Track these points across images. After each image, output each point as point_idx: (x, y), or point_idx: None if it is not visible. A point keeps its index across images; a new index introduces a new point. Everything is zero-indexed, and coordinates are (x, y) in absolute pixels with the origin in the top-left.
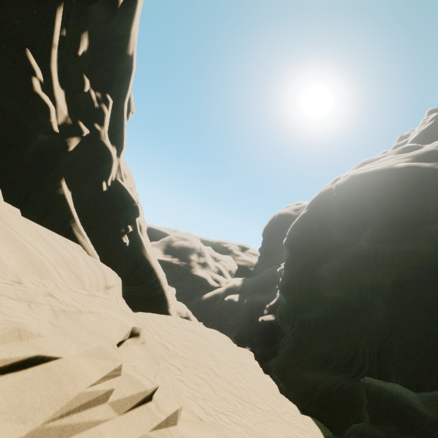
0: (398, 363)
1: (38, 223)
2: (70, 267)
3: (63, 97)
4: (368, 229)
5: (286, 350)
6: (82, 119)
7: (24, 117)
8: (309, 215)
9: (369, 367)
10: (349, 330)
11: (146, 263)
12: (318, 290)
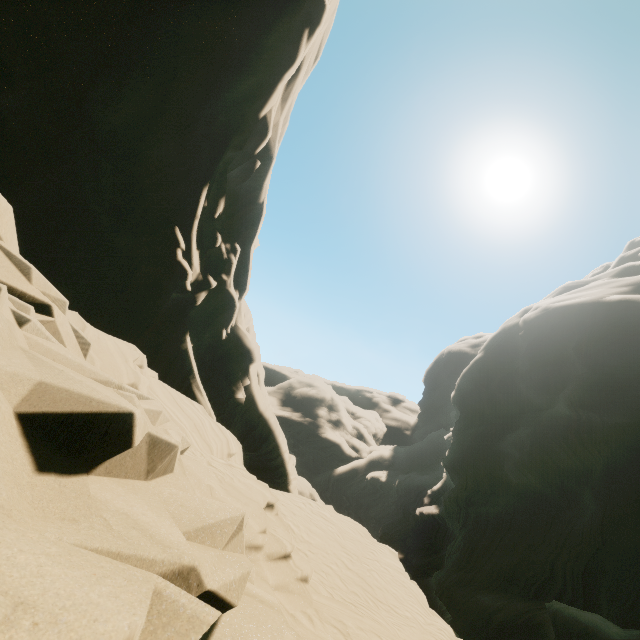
0: (611, 590)
1: (162, 380)
2: (200, 433)
3: (198, 257)
4: (567, 388)
5: (454, 560)
6: (211, 272)
7: (164, 281)
8: (486, 360)
9: (571, 594)
10: (544, 536)
11: (263, 424)
12: (501, 472)
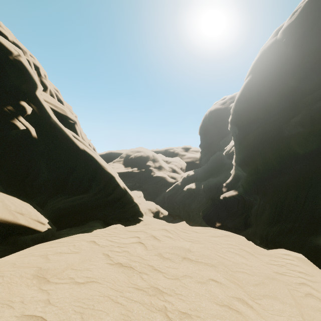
0: None
1: None
2: None
3: None
4: None
5: (266, 218)
6: None
7: None
8: (255, 79)
9: None
10: None
11: (83, 163)
12: (288, 150)
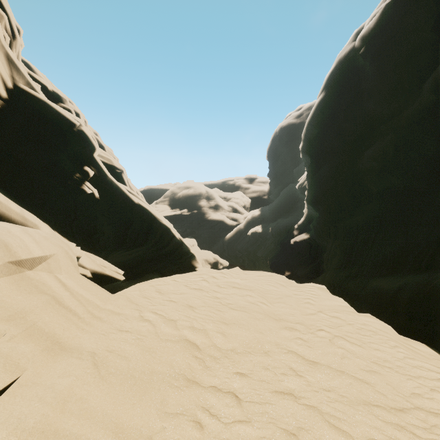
0: None
1: None
2: None
3: None
4: (437, 69)
5: (335, 264)
6: None
7: None
8: (329, 98)
9: None
10: (420, 219)
11: (139, 216)
12: (361, 187)
